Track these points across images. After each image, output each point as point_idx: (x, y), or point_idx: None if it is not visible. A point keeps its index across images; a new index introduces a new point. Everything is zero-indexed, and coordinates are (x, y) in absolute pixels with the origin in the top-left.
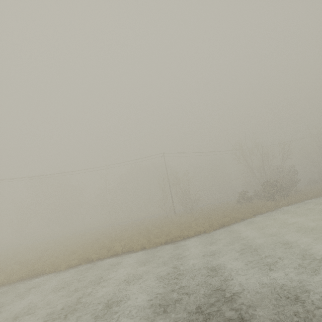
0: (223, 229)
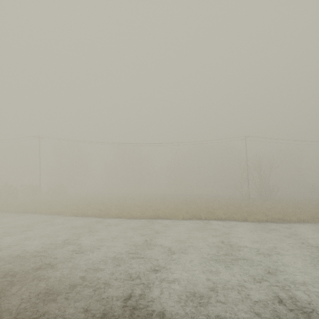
0: None
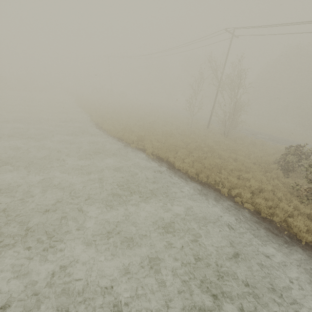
0: (113, 139)
